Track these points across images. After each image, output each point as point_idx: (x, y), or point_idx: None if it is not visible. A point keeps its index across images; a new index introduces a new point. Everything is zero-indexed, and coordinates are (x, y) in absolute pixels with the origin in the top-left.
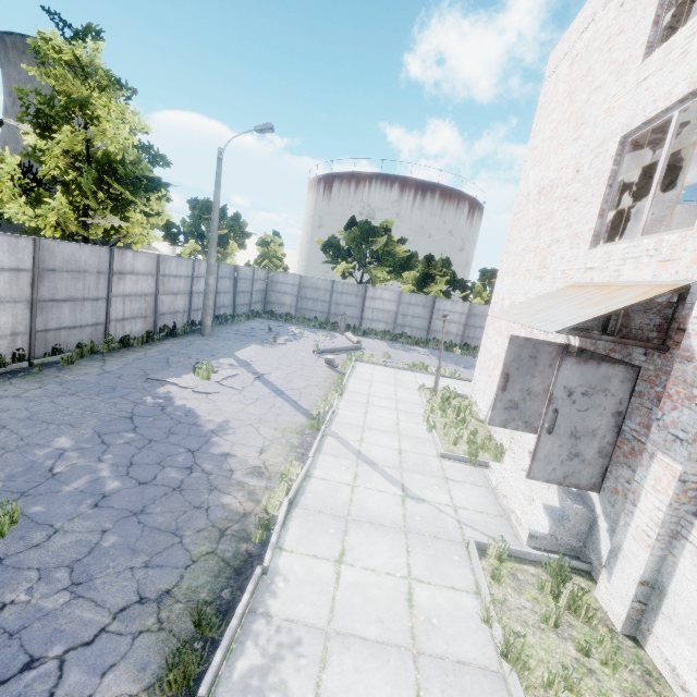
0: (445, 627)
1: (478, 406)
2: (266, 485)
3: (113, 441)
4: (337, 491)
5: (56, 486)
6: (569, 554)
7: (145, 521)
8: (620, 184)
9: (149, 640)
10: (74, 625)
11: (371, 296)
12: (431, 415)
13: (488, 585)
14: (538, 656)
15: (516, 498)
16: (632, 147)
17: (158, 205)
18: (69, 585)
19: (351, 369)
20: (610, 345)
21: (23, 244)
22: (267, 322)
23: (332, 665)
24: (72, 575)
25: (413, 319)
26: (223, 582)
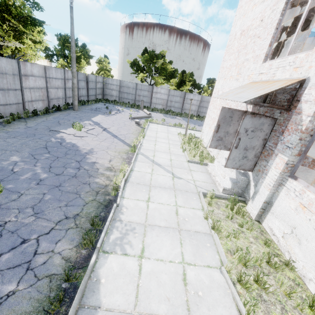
0: (190, 221)
1: (204, 141)
2: (114, 174)
3: (39, 158)
4: (145, 176)
5: (16, 176)
6: (237, 195)
7: (62, 189)
8: (281, 28)
9: (73, 231)
10: (39, 228)
11: (155, 91)
12: (184, 145)
13: (206, 207)
14: (224, 228)
15: (219, 176)
16: (291, 6)
17: (39, 36)
18: (33, 214)
19: (147, 126)
20: (265, 110)
21: None
22: (105, 104)
23: (148, 235)
24: (34, 210)
25: (175, 103)
26: (100, 210)
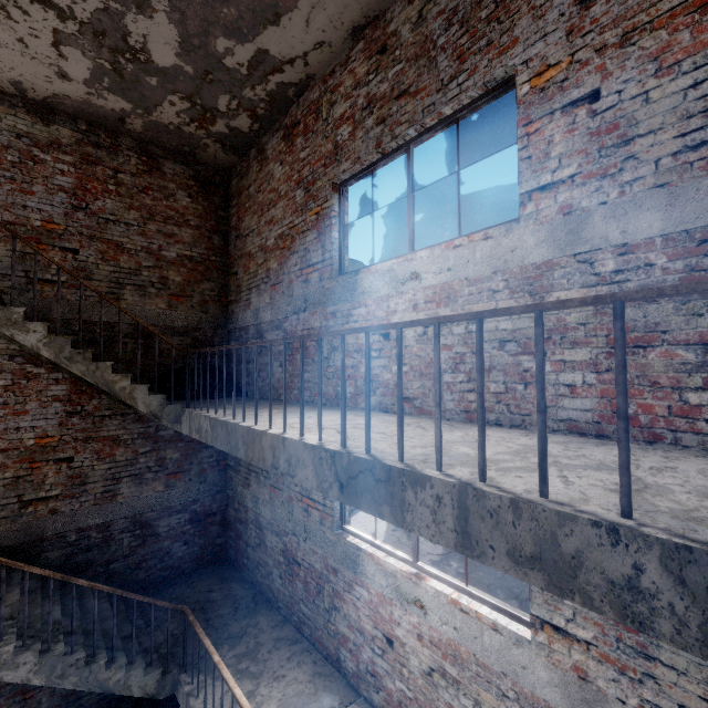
0: None
1: None
2: None
3: None
4: None
5: None
6: None
7: None
8: None
9: None
10: None
11: None
12: None
13: None
14: None
15: None
16: None
17: None
18: None
19: None
20: None
21: None
22: None
23: None
24: None
25: None
26: None
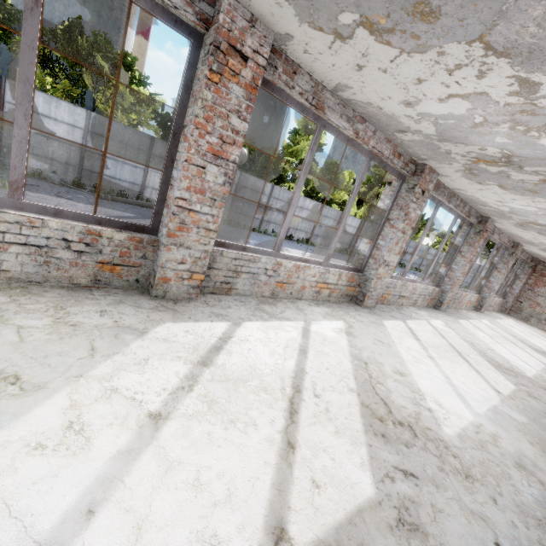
0: None
1: None
2: None
3: None
4: None
5: None
6: None
7: None
8: None
9: None
10: None
11: None
12: None
13: None
14: None
15: None
16: None
17: None
18: None
19: None
20: None
21: (359, 221)
22: None
23: None
24: None
25: None
26: None
